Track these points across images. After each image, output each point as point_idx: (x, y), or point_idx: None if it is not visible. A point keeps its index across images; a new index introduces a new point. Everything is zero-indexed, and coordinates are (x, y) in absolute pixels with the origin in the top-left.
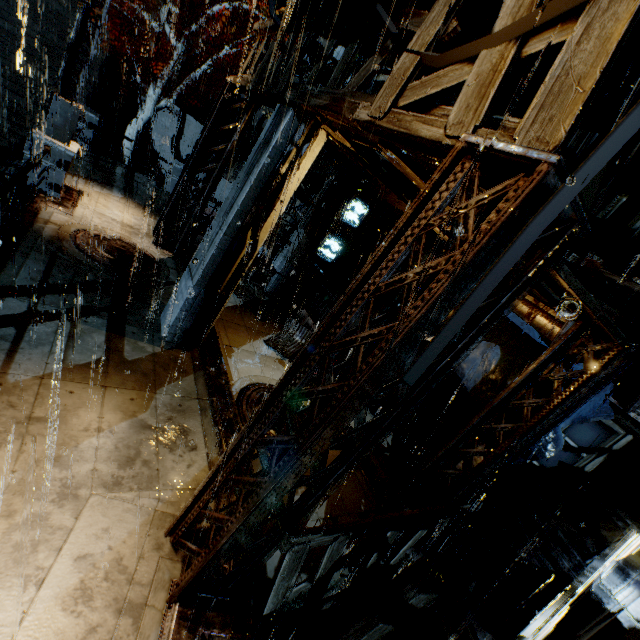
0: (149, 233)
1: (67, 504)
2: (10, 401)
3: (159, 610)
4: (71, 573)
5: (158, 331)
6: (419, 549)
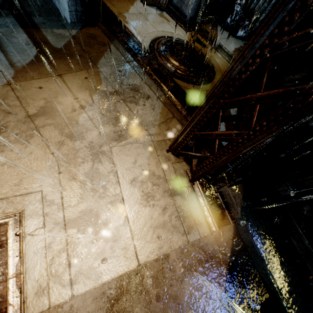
0: None
1: (101, 159)
2: (3, 110)
3: (188, 187)
4: (134, 190)
5: (61, 16)
6: None
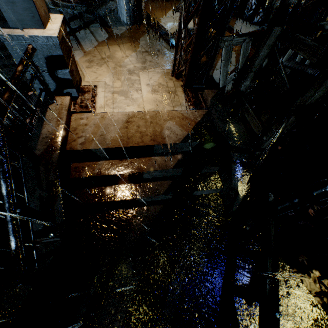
0: None
1: (133, 75)
2: (92, 56)
3: (181, 91)
4: (148, 88)
5: (122, 21)
6: (291, 60)
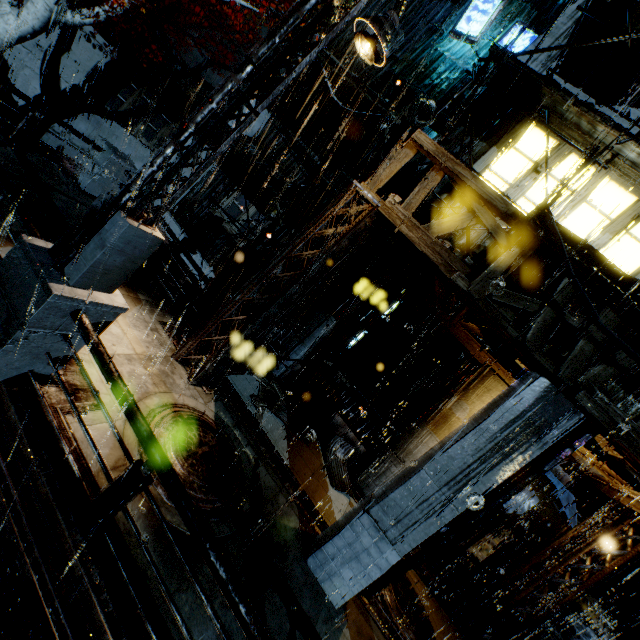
0: (167, 354)
1: None
2: None
3: None
4: None
5: (324, 595)
6: None
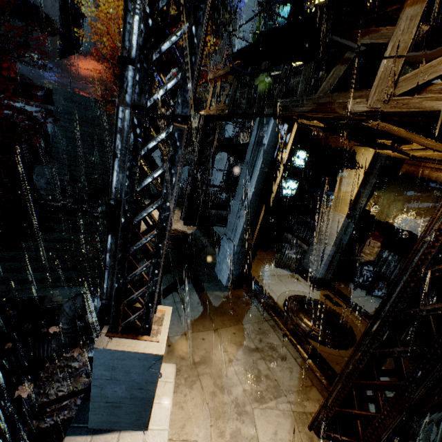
0: (178, 219)
1: (245, 419)
2: (180, 355)
3: None
4: None
5: (219, 281)
6: None
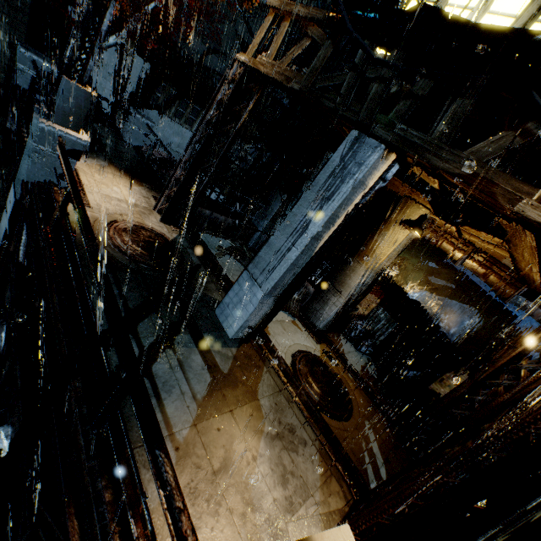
0: (150, 207)
1: None
2: (194, 463)
3: None
4: None
5: (222, 329)
6: None
